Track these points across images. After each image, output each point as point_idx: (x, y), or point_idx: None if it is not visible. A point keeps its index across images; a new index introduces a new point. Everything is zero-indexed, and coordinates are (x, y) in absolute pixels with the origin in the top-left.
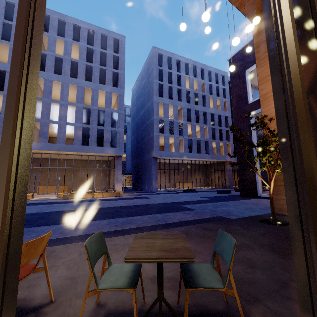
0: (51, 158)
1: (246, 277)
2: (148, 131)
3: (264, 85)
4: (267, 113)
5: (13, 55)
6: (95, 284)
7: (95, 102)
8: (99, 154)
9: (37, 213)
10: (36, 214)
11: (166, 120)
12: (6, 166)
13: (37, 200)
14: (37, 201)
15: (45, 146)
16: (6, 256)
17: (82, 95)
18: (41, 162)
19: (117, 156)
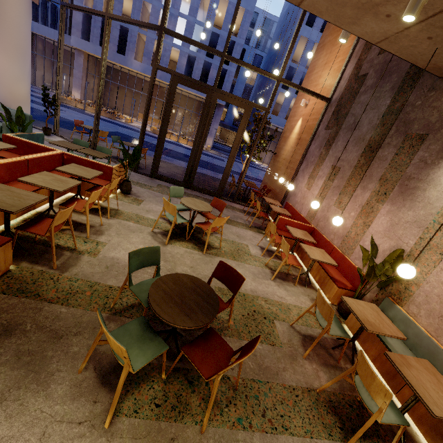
0: (155, 83)
1: (162, 173)
2: (271, 80)
3: (305, 81)
4: (292, 111)
5: (98, 83)
6: (113, 145)
7: (211, 18)
8: (200, 96)
9: (125, 135)
10: (124, 135)
11: (300, 69)
12: (96, 111)
13: (133, 126)
14: (132, 127)
15: (147, 70)
16: (96, 129)
17: (198, 3)
18: (143, 87)
19: (219, 104)
